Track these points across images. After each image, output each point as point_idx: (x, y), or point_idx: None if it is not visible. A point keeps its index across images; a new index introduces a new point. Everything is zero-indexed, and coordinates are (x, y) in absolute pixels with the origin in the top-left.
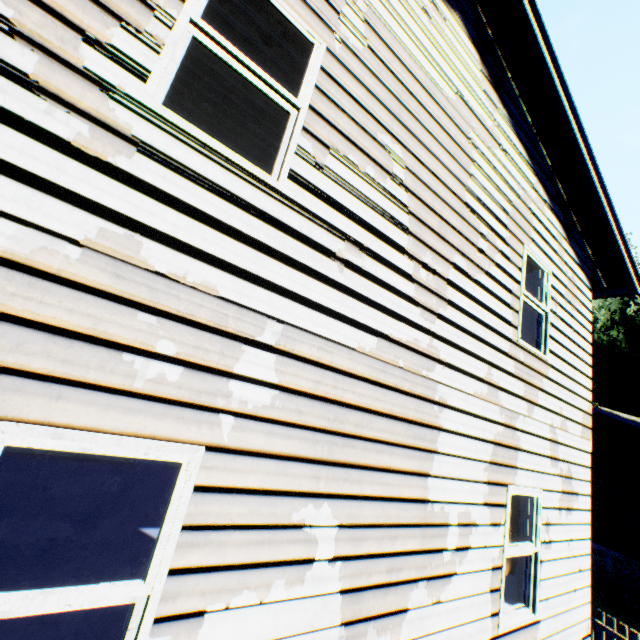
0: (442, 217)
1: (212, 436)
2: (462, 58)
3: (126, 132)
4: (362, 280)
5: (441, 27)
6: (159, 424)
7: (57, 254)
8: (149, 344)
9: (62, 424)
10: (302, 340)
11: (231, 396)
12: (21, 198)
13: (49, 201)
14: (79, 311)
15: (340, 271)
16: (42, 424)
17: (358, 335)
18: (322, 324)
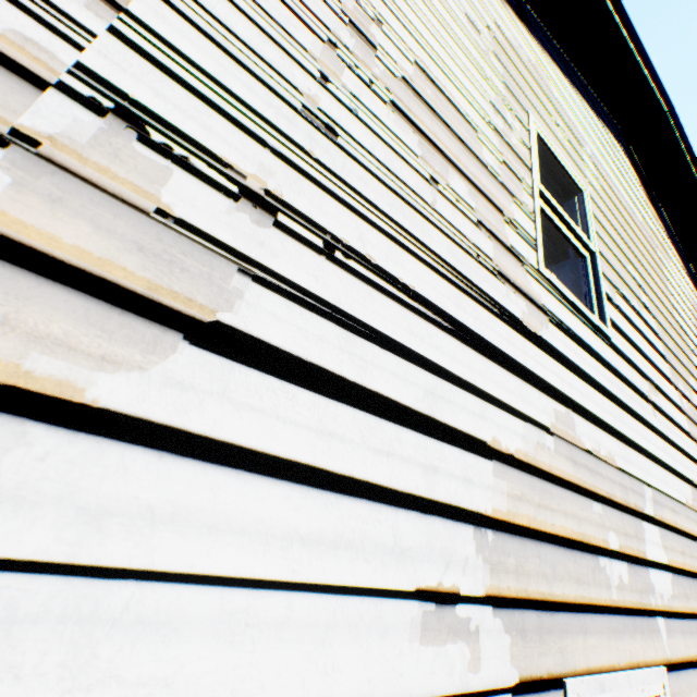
0: (672, 338)
1: (659, 649)
2: (633, 183)
3: (538, 302)
4: (664, 421)
5: (618, 159)
6: (634, 645)
7: (543, 447)
8: (604, 539)
9: (594, 668)
10: (661, 503)
11: (653, 590)
12: (516, 390)
13: (527, 388)
14: (567, 512)
15: (653, 415)
16: (586, 672)
17: (680, 486)
18: (663, 480)
